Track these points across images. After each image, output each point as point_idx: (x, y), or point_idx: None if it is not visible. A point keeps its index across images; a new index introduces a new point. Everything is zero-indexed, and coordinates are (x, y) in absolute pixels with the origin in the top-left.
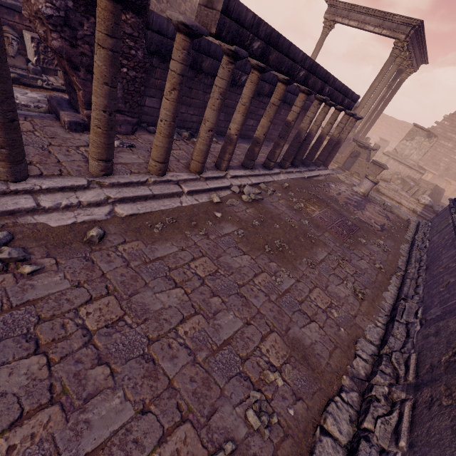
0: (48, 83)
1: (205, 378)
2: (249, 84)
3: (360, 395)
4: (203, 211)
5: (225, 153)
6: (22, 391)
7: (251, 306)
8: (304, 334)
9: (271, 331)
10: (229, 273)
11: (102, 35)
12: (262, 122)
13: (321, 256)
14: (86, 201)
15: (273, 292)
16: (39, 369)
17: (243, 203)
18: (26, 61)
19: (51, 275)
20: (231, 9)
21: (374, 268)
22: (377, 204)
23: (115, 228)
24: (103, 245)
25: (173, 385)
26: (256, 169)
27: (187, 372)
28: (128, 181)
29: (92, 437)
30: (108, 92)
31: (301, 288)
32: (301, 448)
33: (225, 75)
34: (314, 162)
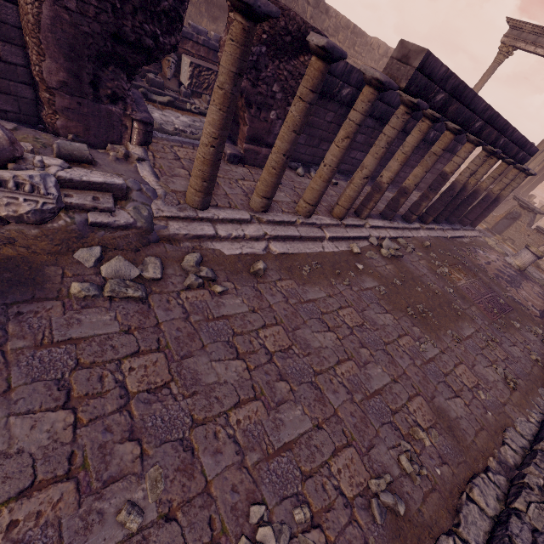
0: (195, 106)
1: (362, 417)
2: (416, 133)
3: (507, 481)
4: (344, 260)
5: (370, 201)
6: (236, 383)
7: (397, 366)
8: (449, 406)
9: (417, 394)
10: (374, 328)
11: (306, 90)
12: (416, 171)
13: (468, 331)
14: (249, 234)
15: (418, 357)
16: (243, 371)
17: (382, 257)
18: (178, 84)
19: (234, 297)
20: (427, 65)
21: (529, 359)
22: (536, 283)
23: (271, 264)
24: (265, 278)
25: (338, 414)
26: (395, 221)
27: (348, 407)
28: (281, 220)
29: (287, 433)
30: (293, 139)
31: (445, 361)
32: (448, 504)
33: (398, 125)
34: (460, 219)
